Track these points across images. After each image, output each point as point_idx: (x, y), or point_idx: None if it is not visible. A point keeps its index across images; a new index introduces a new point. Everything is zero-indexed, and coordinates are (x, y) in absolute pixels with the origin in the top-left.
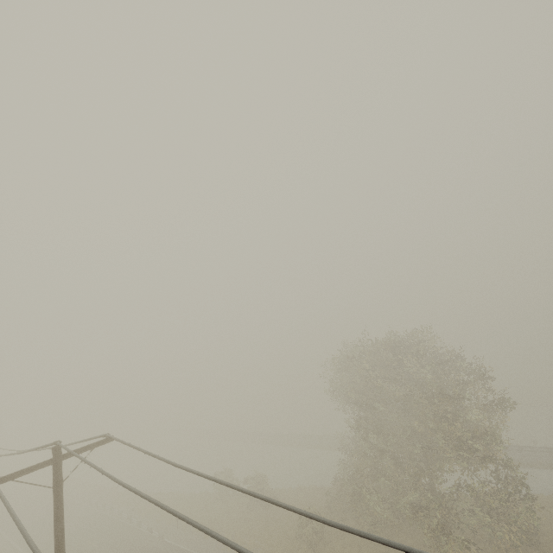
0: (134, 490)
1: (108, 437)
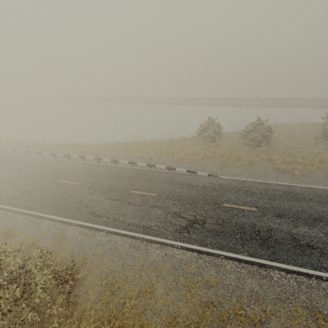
0: None
1: None
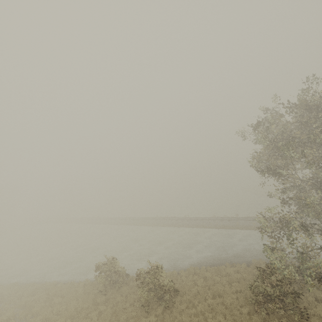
0: None
1: None
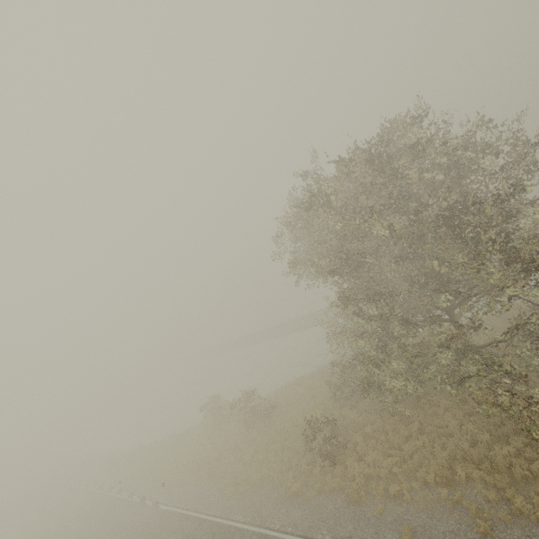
0: None
1: None
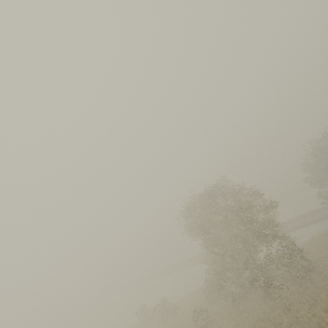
0: None
1: None
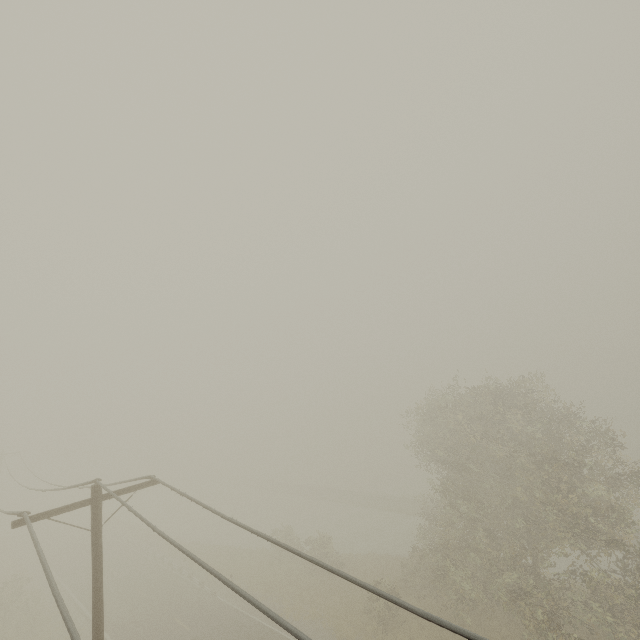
0: (174, 543)
1: (153, 479)
